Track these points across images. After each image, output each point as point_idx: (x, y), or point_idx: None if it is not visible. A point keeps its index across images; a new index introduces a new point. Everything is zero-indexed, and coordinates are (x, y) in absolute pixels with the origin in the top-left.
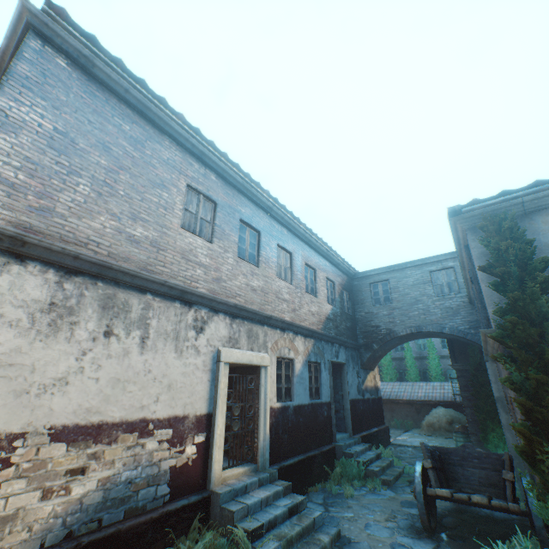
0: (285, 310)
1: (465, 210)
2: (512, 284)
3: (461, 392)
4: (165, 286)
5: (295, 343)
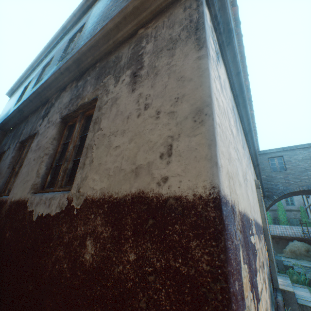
0: None
1: None
2: None
3: None
4: (246, 122)
5: None
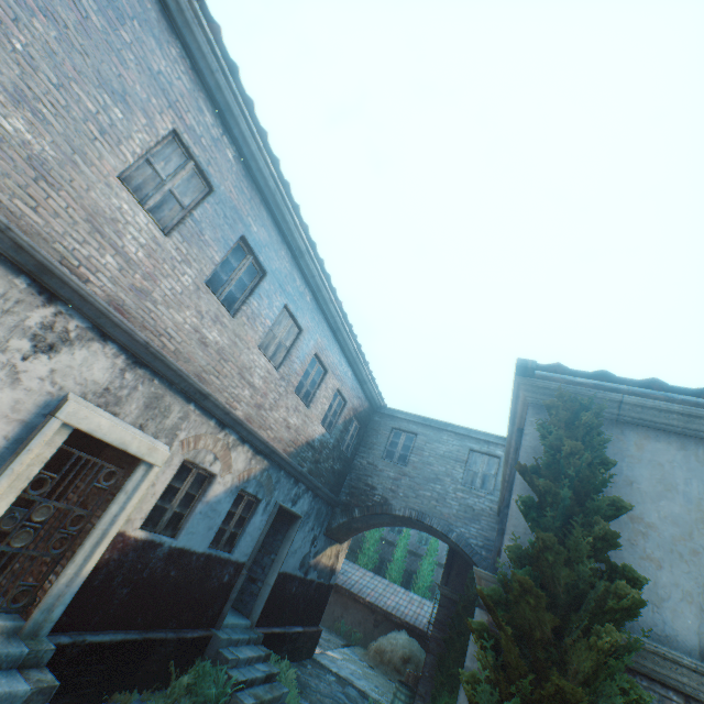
0: (243, 399)
1: (540, 374)
2: (553, 516)
3: (433, 628)
4: (6, 237)
5: (233, 453)
